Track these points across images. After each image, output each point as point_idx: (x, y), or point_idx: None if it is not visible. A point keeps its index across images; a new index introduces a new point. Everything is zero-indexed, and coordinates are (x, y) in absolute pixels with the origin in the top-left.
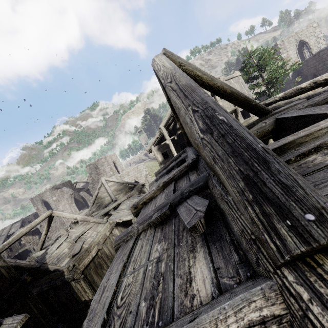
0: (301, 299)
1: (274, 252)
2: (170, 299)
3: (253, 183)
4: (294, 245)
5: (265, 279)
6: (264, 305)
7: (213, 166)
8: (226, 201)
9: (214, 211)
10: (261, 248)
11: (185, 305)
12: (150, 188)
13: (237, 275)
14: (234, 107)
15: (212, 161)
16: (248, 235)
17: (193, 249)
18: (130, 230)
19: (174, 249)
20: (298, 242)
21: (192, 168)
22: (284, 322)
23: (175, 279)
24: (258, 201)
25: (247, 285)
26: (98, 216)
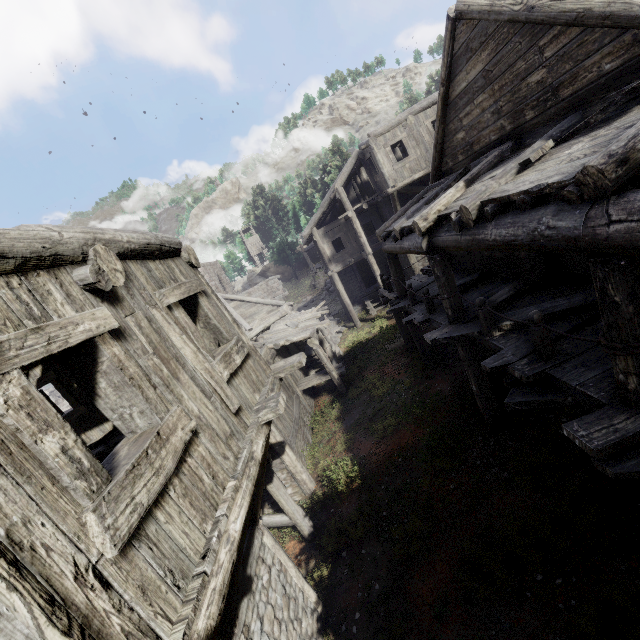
0: None
1: None
2: None
3: None
4: None
5: None
6: None
7: None
8: None
9: (632, 102)
10: None
11: None
12: (411, 221)
13: None
14: None
15: None
16: None
17: None
18: (487, 188)
19: (608, 127)
20: None
21: (513, 151)
22: None
23: None
24: None
25: None
26: None
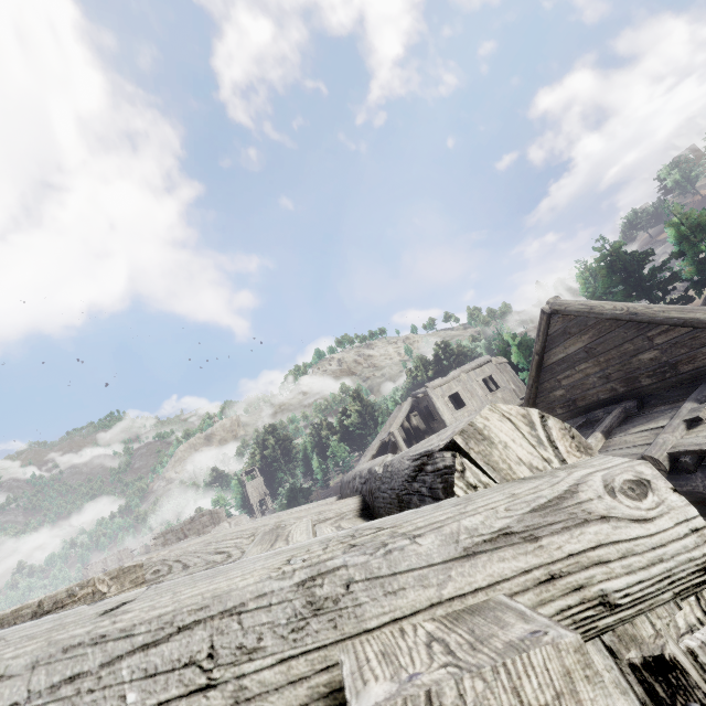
0: None
1: None
2: None
3: None
4: None
5: None
6: None
7: None
8: None
9: None
10: None
11: None
12: None
13: None
14: (521, 400)
15: None
16: None
17: None
18: (664, 440)
19: None
20: None
21: (639, 409)
22: None
23: None
24: None
25: None
26: None
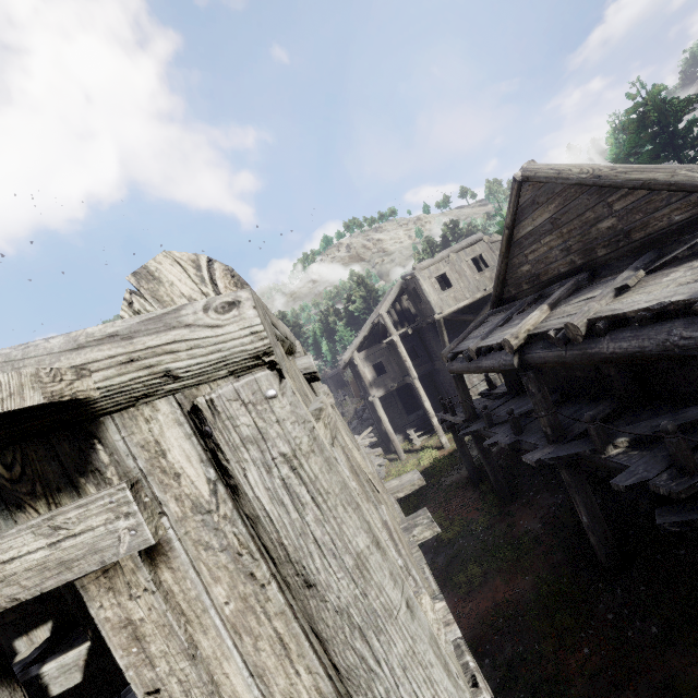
0: None
1: None
2: None
3: None
4: None
5: None
6: None
7: None
8: None
9: None
10: None
11: None
12: (490, 341)
13: None
14: None
15: None
16: None
17: None
18: (589, 308)
19: None
20: None
21: (590, 280)
22: None
23: None
24: None
25: None
26: None
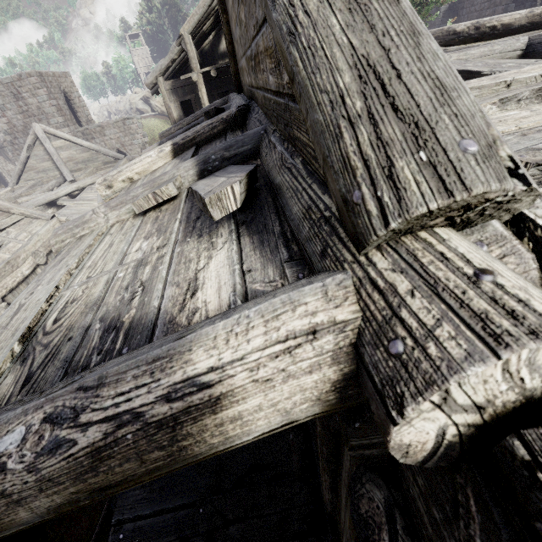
0: (394, 291)
1: (372, 217)
2: (151, 316)
3: (374, 74)
4: (421, 197)
5: (332, 273)
6: (321, 308)
7: (285, 57)
8: (290, 167)
9: (262, 191)
10: (339, 228)
11: (177, 323)
12: None
13: (279, 279)
14: None
15: (286, 38)
16: (318, 212)
17: (210, 246)
18: (89, 218)
19: (174, 247)
20: (429, 191)
21: (235, 126)
22: (349, 329)
23: (165, 288)
24: (371, 114)
25: (297, 284)
26: (32, 205)
